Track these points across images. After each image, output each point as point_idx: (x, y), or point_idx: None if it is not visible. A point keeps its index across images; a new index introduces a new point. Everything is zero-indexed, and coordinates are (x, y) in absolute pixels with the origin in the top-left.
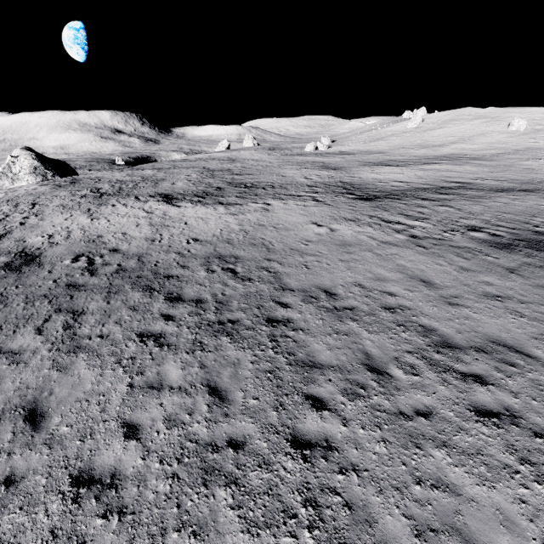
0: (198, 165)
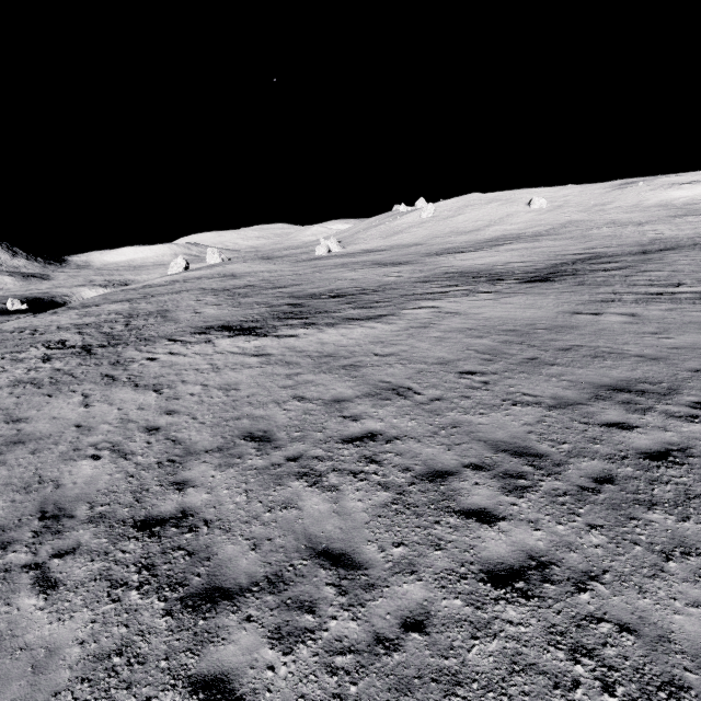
0: (187, 287)
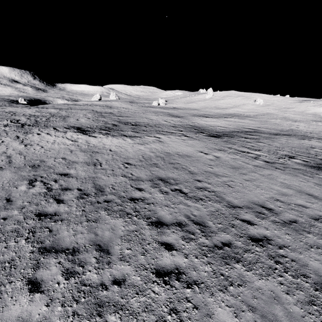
0: (87, 108)
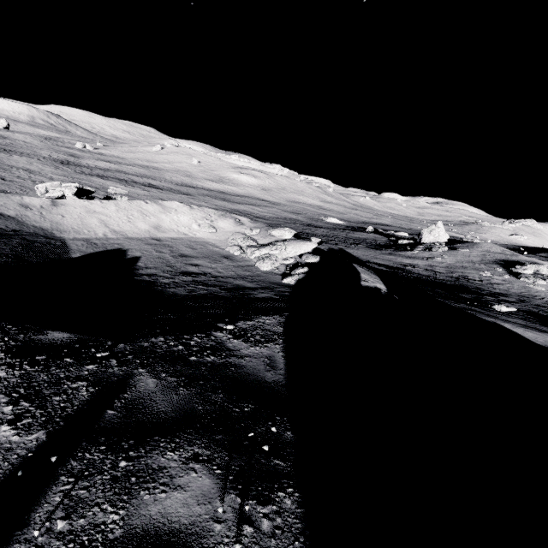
0: None
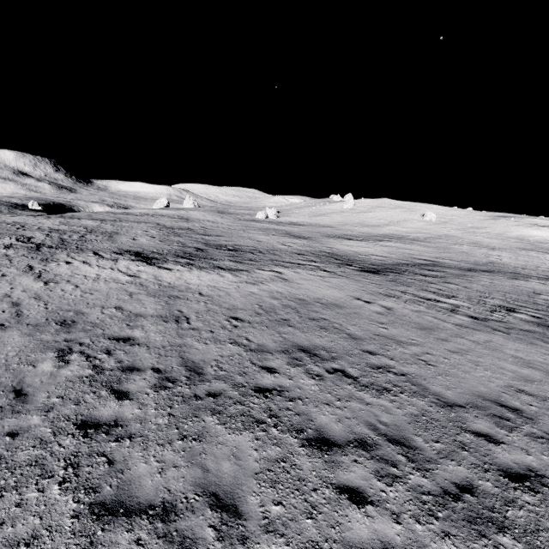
0: (149, 220)
